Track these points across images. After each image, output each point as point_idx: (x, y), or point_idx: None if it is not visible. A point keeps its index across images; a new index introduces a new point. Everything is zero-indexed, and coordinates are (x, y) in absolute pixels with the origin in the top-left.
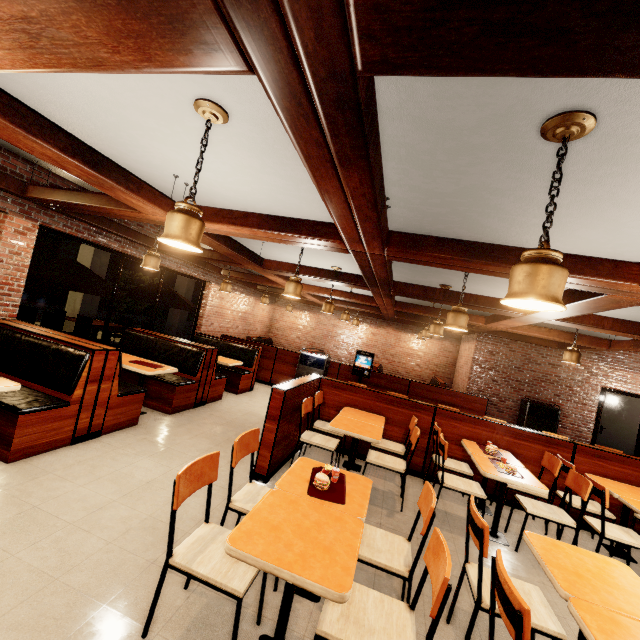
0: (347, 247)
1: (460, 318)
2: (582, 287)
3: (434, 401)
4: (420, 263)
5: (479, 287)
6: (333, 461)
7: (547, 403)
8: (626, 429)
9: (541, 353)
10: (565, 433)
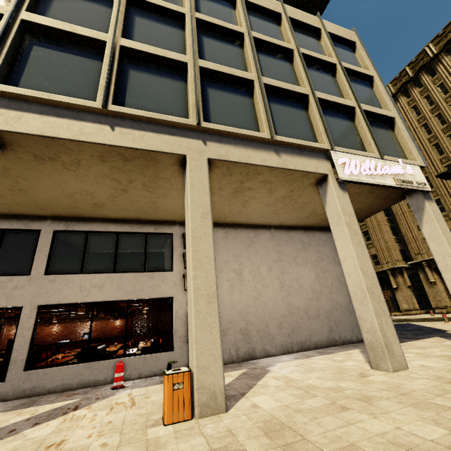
0: (70, 309)
1: (102, 315)
2: (115, 306)
3: None
4: (87, 308)
5: None
6: (69, 349)
7: (159, 330)
8: None
9: (155, 313)
10: None
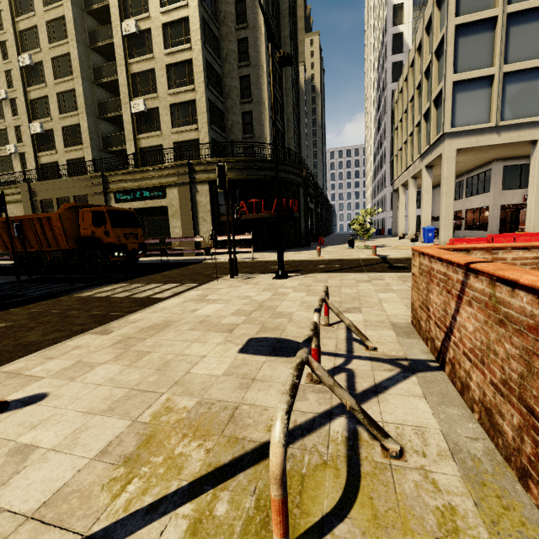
0: None
1: None
2: None
3: None
4: None
5: None
6: None
7: None
8: None
9: None
10: None
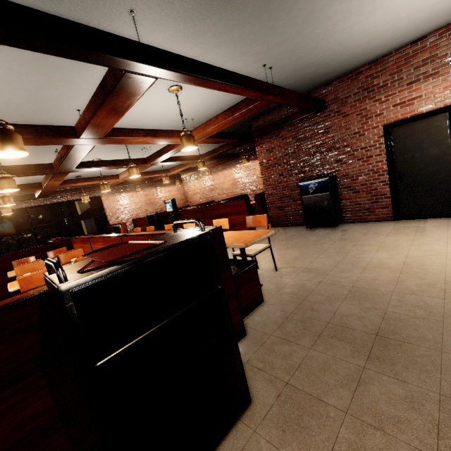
0: None
1: None
2: None
3: (217, 216)
4: None
5: (117, 126)
6: None
7: (331, 174)
8: (433, 163)
9: (308, 126)
10: (359, 197)
